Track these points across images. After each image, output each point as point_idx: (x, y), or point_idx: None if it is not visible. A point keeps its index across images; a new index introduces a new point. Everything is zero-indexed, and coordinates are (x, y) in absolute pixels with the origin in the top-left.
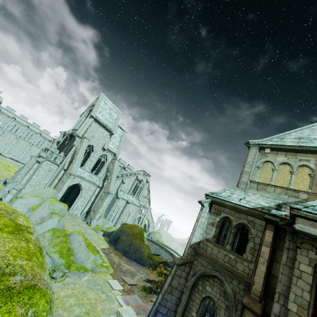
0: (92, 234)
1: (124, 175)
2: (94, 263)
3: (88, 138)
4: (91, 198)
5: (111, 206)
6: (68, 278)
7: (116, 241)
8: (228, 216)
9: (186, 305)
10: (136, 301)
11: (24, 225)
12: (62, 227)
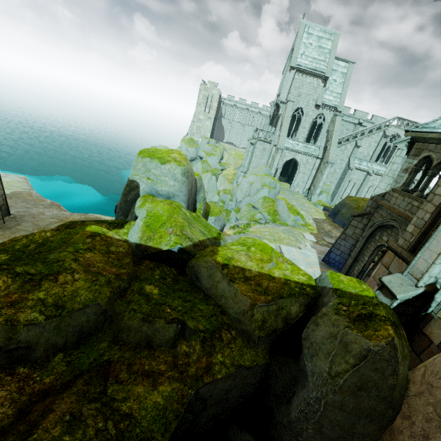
0: (309, 207)
1: (357, 134)
2: (294, 222)
3: (292, 100)
4: (311, 173)
5: (341, 181)
6: (269, 225)
7: (336, 215)
8: (429, 154)
9: (361, 252)
10: (326, 251)
11: (182, 154)
12: (273, 197)
